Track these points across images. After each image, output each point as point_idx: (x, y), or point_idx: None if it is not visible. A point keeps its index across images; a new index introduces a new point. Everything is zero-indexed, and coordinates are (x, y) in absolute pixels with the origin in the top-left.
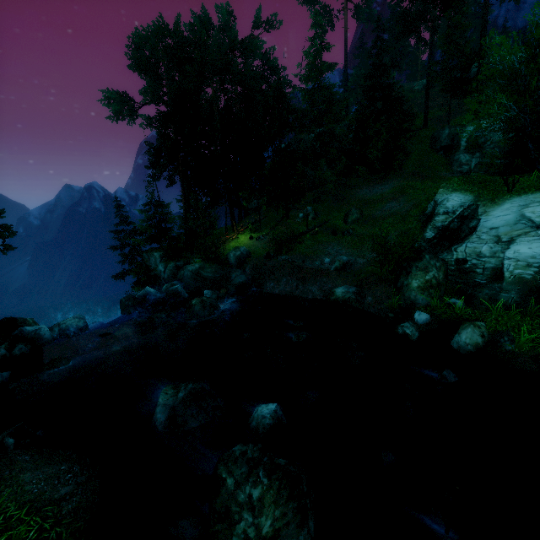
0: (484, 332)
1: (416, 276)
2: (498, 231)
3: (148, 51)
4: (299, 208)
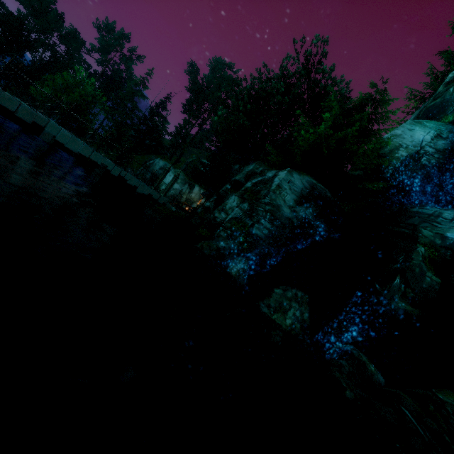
0: None
1: None
2: None
3: (35, 1)
4: None
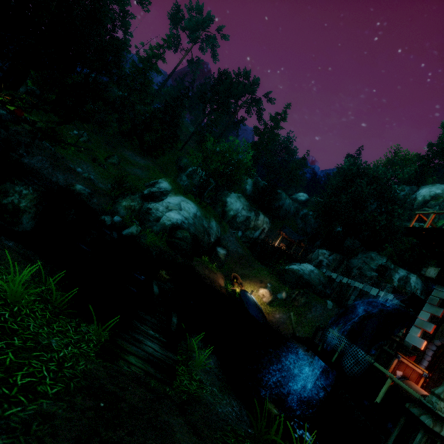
0: (139, 230)
1: (127, 200)
2: (169, 205)
3: None
4: (78, 127)
